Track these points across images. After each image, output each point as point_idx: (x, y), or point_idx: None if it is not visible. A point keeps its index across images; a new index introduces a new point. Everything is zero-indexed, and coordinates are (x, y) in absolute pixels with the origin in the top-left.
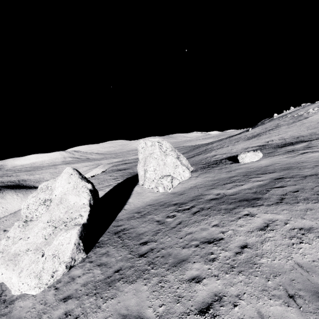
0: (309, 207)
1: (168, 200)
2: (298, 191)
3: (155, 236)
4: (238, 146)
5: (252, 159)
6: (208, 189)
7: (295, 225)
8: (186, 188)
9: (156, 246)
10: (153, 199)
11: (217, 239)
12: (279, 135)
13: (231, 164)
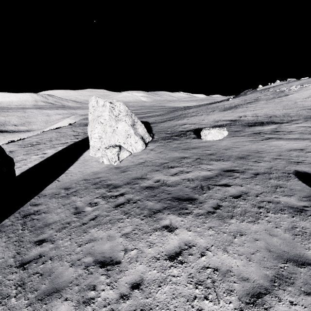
0: (242, 228)
1: (106, 177)
2: (240, 196)
3: (59, 233)
4: (211, 116)
5: (215, 138)
6: (152, 170)
7: (212, 260)
8: (133, 164)
9: (48, 252)
10: (95, 171)
11: (113, 262)
12: (254, 110)
13: (193, 139)
